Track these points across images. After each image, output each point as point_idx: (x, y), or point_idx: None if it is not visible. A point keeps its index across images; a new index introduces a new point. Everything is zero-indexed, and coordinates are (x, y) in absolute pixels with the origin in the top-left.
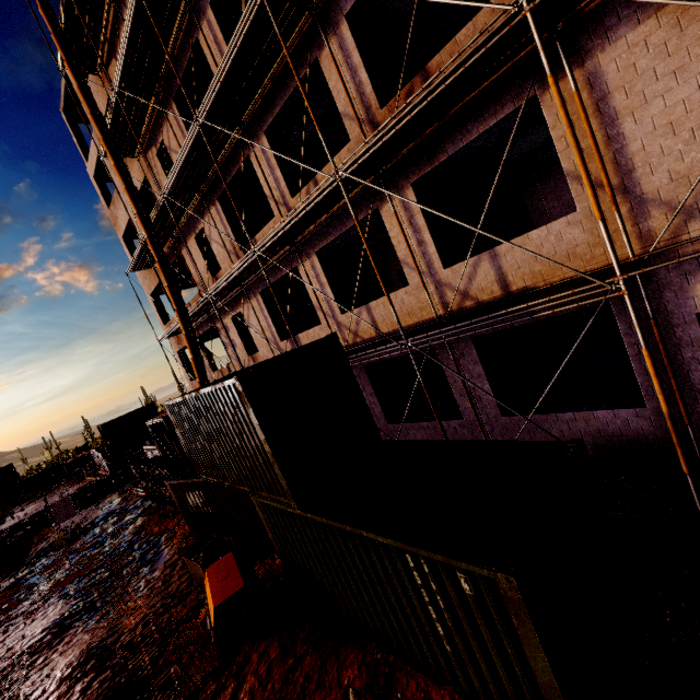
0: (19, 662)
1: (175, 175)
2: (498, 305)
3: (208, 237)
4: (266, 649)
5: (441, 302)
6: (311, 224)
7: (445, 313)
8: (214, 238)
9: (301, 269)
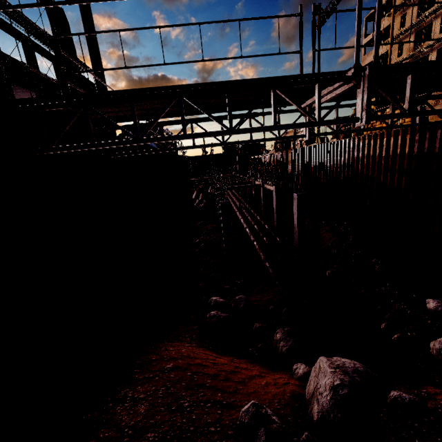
0: None
1: (406, 57)
2: None
3: None
4: None
5: None
6: None
7: None
8: None
9: None
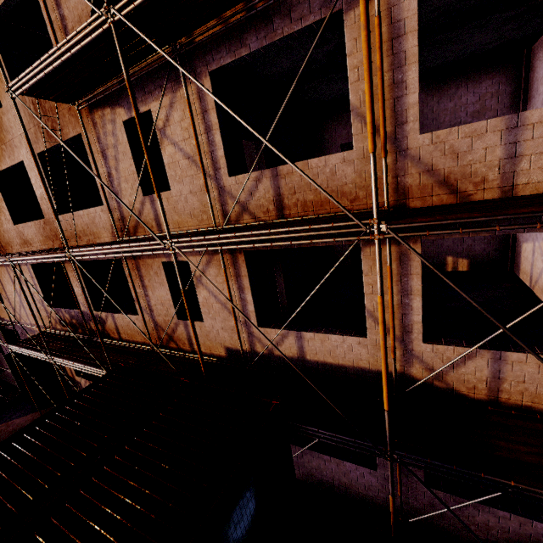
0: None
1: None
2: None
3: None
4: None
5: None
6: None
7: None
8: None
9: None
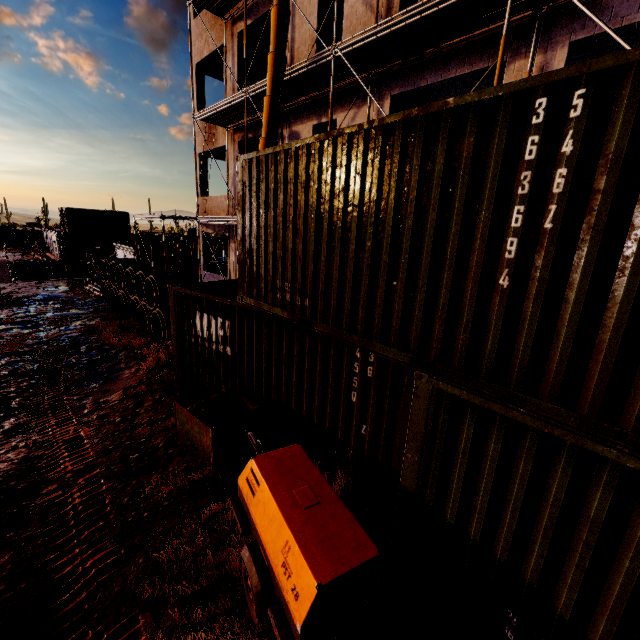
0: None
1: None
2: None
3: None
4: None
5: None
6: None
7: None
8: None
9: (511, 69)
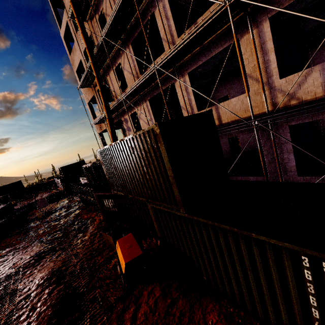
0: (18, 271)
1: (110, 22)
2: (324, 100)
3: (122, 68)
4: (152, 290)
5: (271, 102)
6: (190, 52)
7: (273, 109)
8: (126, 68)
9: (176, 84)
